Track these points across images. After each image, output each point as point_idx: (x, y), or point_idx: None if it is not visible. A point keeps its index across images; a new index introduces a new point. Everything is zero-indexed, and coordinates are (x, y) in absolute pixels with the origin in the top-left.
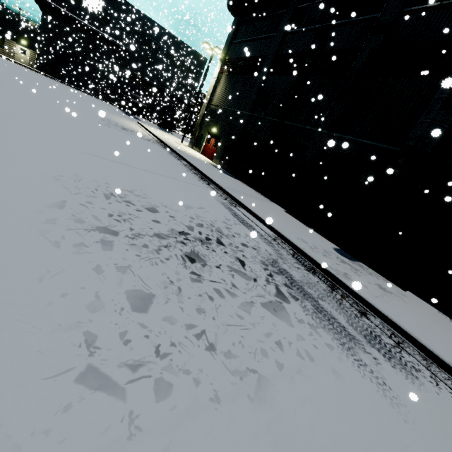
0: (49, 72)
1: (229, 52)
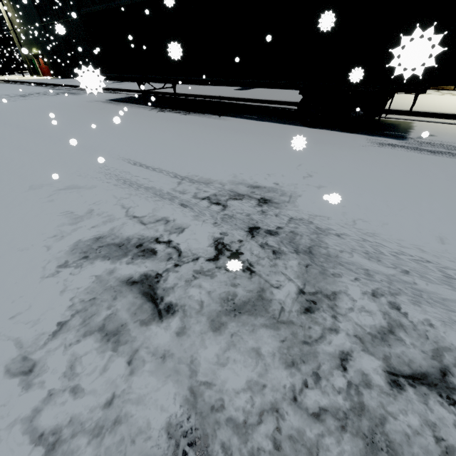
0: None
1: None
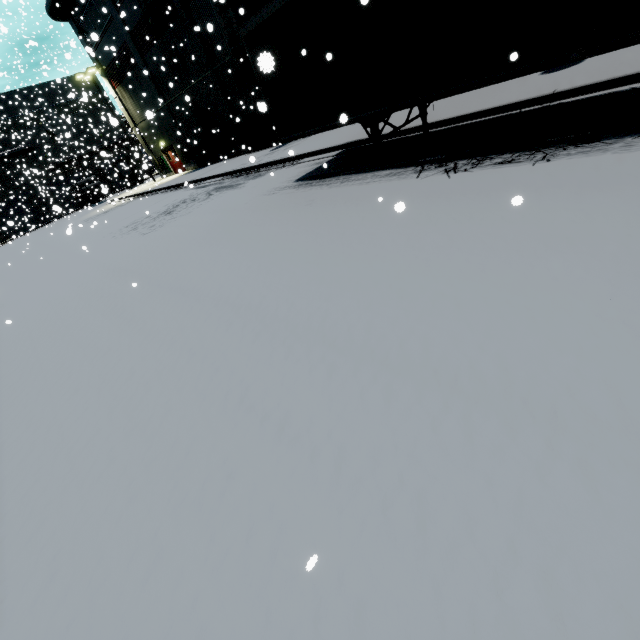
0: (5, 237)
1: (100, 62)
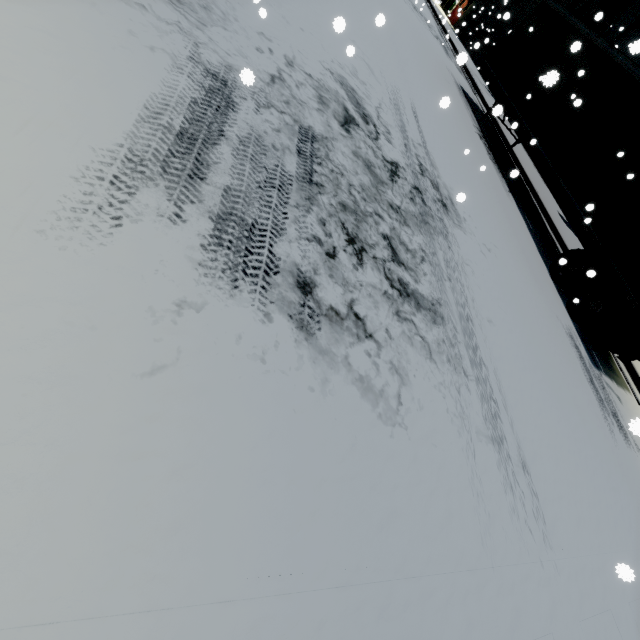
0: None
1: None
